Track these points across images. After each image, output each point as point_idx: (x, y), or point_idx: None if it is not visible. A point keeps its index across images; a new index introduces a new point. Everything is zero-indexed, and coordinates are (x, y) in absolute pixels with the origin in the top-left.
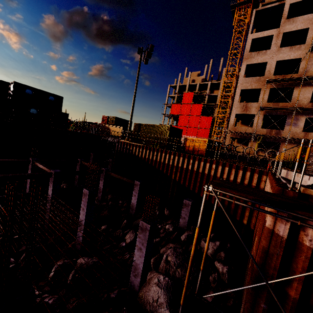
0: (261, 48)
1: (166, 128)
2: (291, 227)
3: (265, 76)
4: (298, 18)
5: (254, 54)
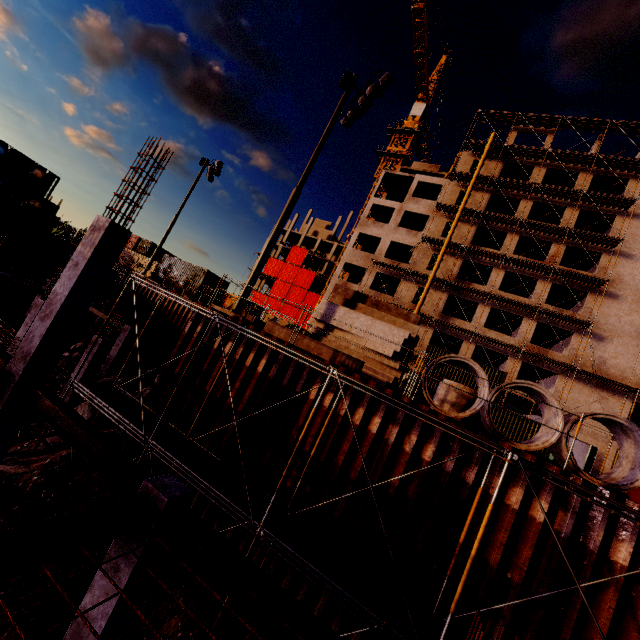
0: (388, 220)
1: (202, 272)
2: (192, 325)
3: (375, 255)
4: (422, 201)
5: (371, 222)
